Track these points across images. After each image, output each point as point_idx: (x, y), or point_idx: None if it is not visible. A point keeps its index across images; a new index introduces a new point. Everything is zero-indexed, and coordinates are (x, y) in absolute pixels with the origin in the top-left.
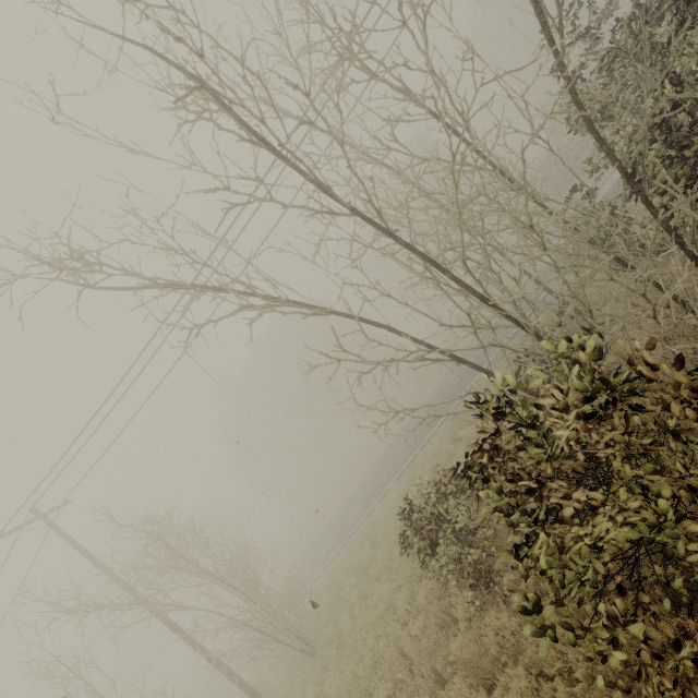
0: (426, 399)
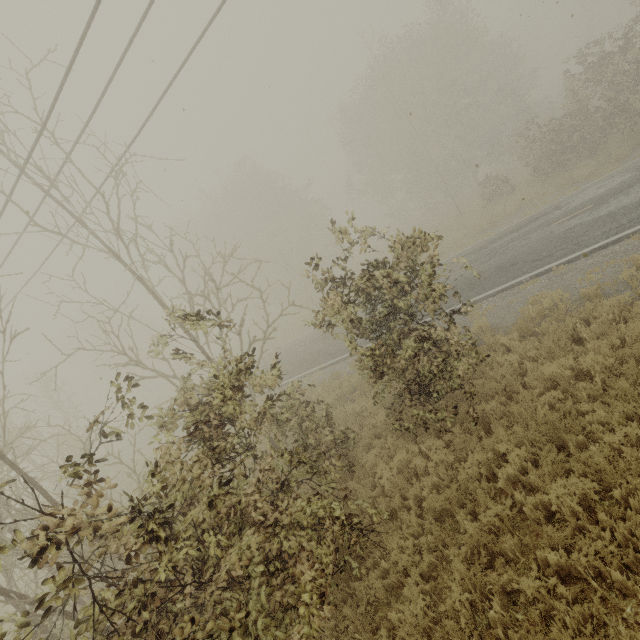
0: (293, 344)
